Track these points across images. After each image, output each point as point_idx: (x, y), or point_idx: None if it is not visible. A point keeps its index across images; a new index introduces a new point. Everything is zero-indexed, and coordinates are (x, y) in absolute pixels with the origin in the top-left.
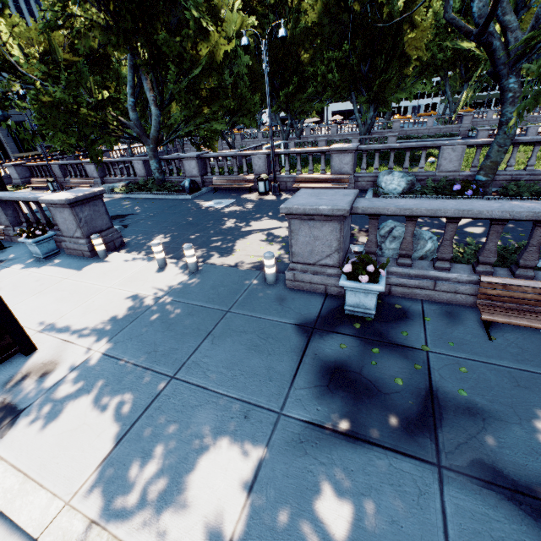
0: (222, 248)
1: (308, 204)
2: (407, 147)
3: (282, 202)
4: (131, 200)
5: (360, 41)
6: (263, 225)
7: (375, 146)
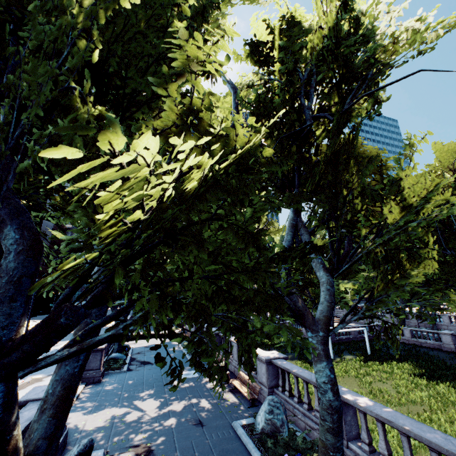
0: (97, 408)
1: (32, 390)
2: (298, 375)
3: (205, 391)
4: (176, 353)
5: (454, 242)
6: (147, 404)
7: (280, 364)
